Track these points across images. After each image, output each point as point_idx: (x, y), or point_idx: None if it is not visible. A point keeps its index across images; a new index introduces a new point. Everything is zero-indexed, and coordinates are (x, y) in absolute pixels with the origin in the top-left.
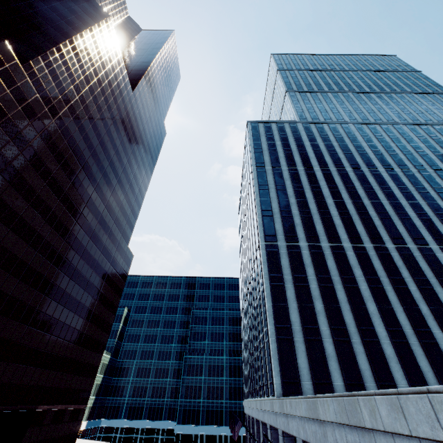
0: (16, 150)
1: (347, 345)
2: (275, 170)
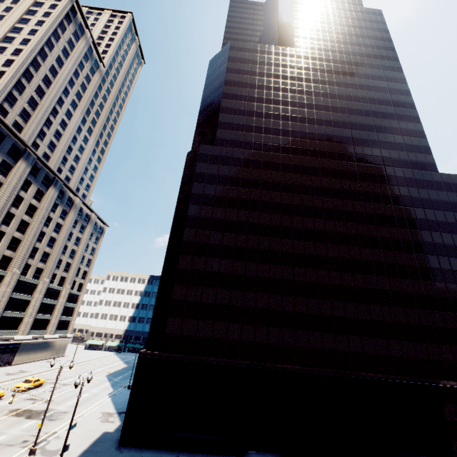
0: (247, 190)
1: None
2: None
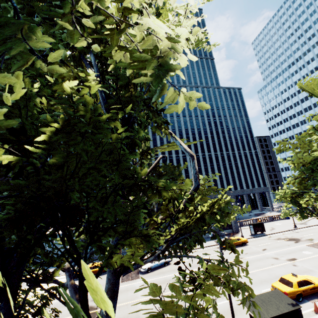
0: None
1: None
2: None
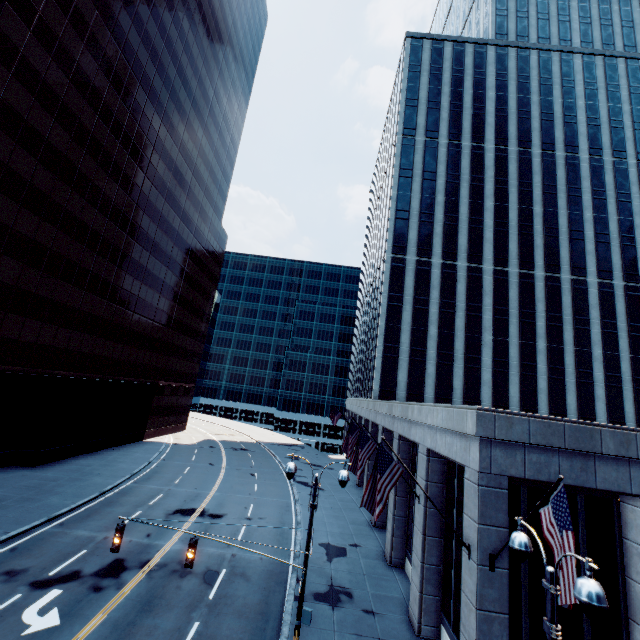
0: (94, 114)
1: (448, 368)
2: (428, 145)
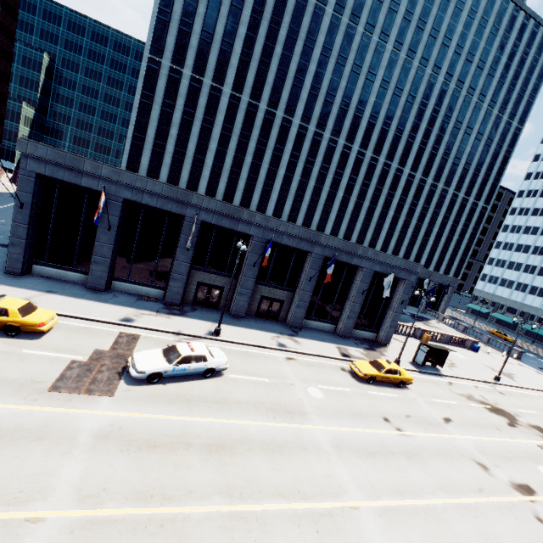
0: None
1: (180, 162)
2: None
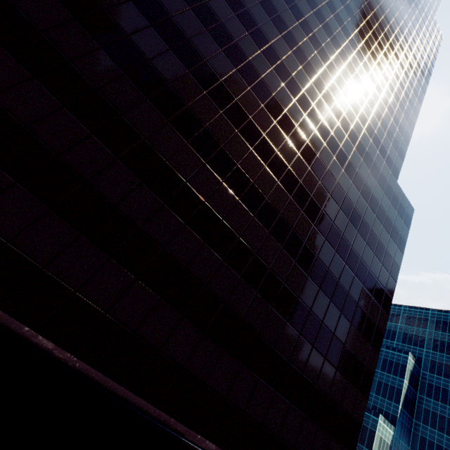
0: None
1: None
2: None
